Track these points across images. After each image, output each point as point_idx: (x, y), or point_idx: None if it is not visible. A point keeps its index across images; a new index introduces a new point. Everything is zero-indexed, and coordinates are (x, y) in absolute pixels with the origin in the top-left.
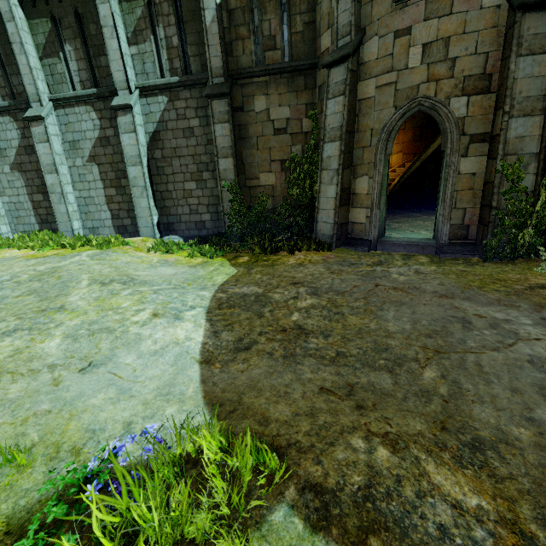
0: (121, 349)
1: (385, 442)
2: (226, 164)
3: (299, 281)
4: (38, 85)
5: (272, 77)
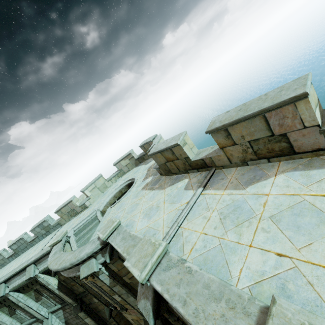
0: None
1: None
2: None
3: None
4: None
5: None
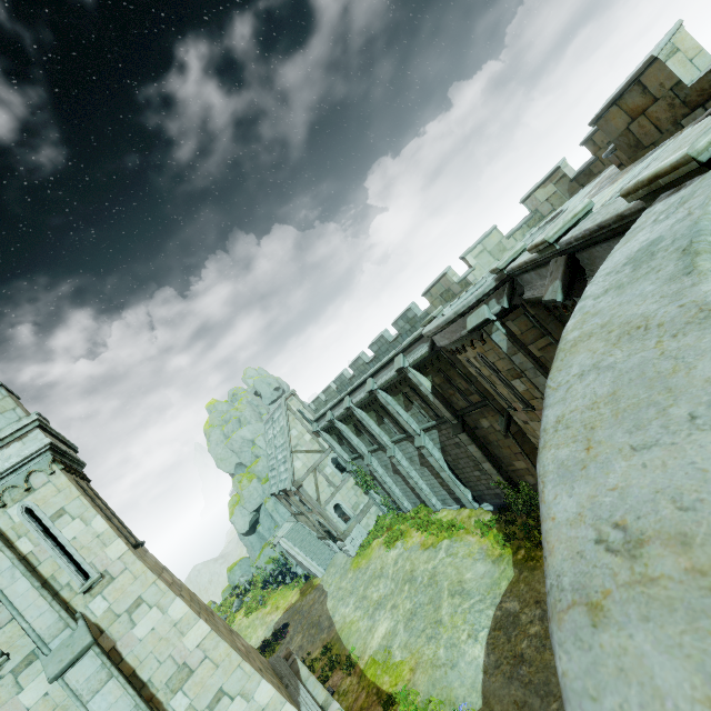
0: (460, 658)
1: None
2: (487, 466)
3: (539, 600)
4: (384, 440)
5: (481, 408)
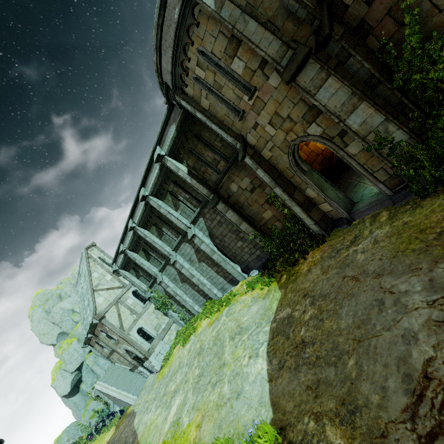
0: (244, 383)
1: (314, 417)
2: (244, 226)
3: (306, 293)
4: (166, 250)
5: (228, 173)
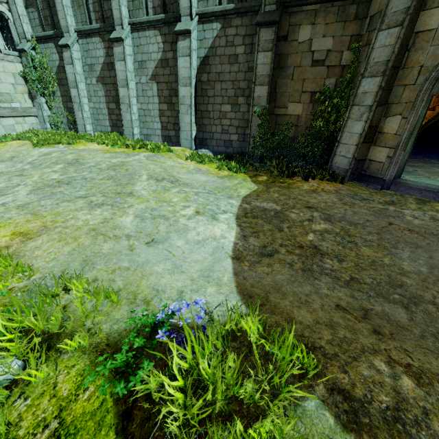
0: (173, 234)
1: (408, 373)
2: (261, 91)
3: (313, 206)
4: (122, 10)
5: (323, 5)
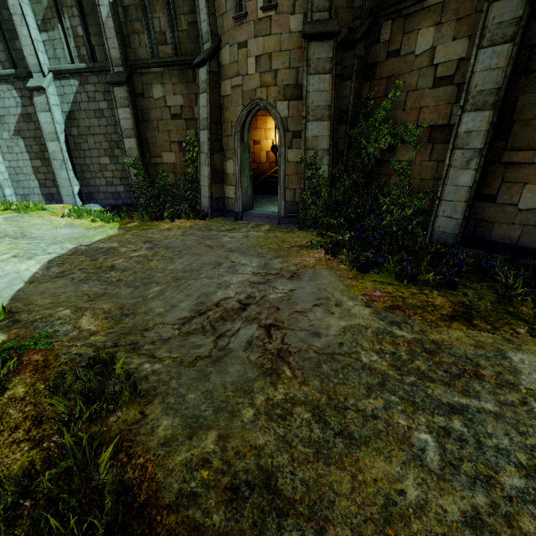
0: None
1: (74, 309)
2: (130, 143)
3: (151, 240)
4: None
5: (166, 68)
